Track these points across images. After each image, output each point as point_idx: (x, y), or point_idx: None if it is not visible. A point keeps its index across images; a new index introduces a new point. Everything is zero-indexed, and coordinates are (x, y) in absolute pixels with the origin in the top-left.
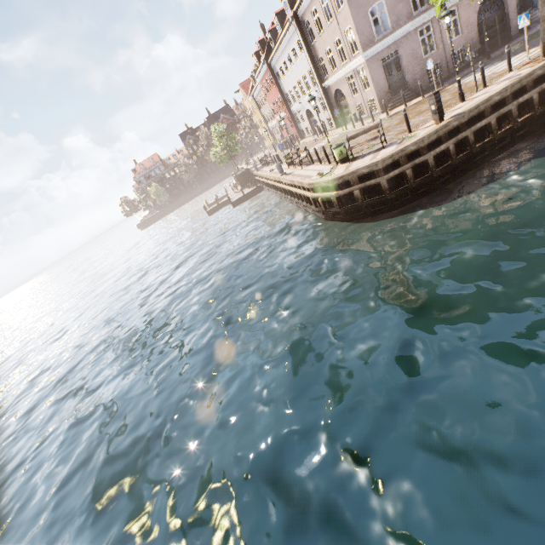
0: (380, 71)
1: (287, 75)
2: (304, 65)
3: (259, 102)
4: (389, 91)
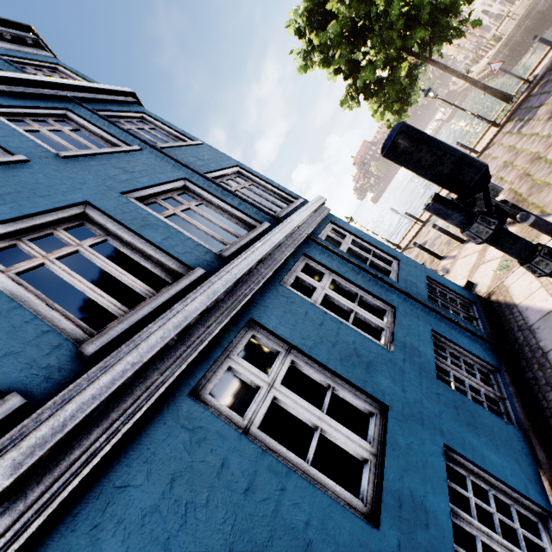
0: None
1: None
2: None
3: None
4: None
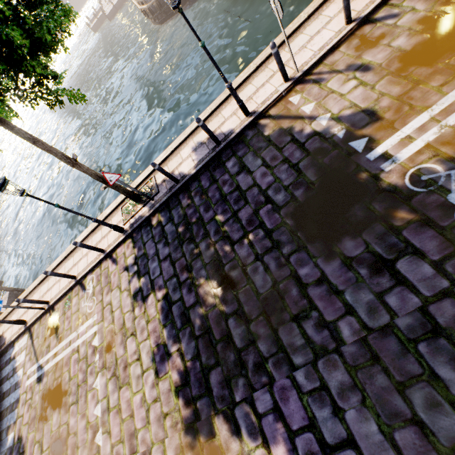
0: None
1: None
2: None
3: None
4: None
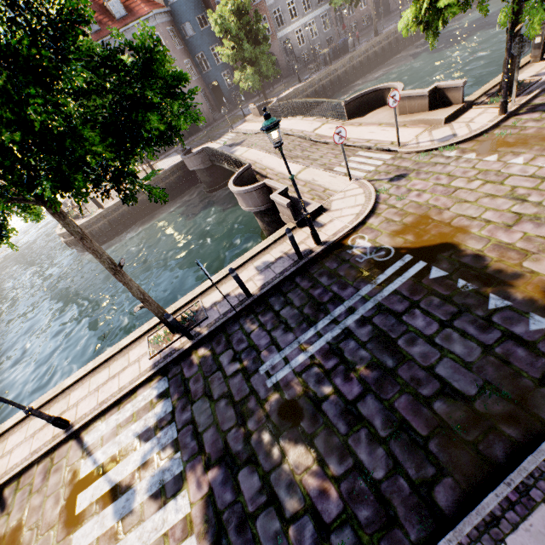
0: None
1: None
2: None
3: None
4: None
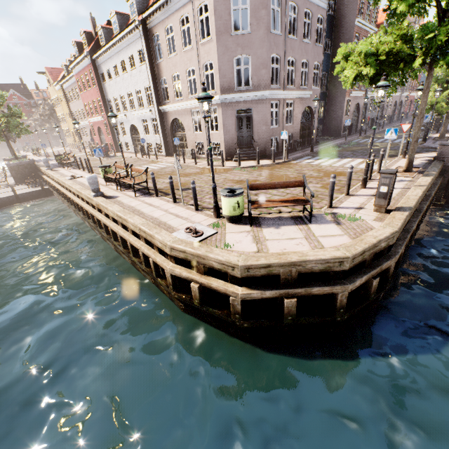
0: (232, 120)
1: (115, 80)
2: (142, 78)
3: (69, 95)
4: (237, 143)
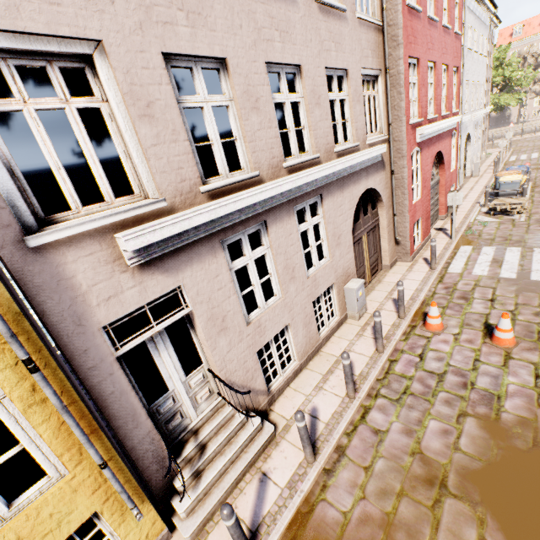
0: None
1: (466, 52)
2: (482, 70)
3: None
4: None
